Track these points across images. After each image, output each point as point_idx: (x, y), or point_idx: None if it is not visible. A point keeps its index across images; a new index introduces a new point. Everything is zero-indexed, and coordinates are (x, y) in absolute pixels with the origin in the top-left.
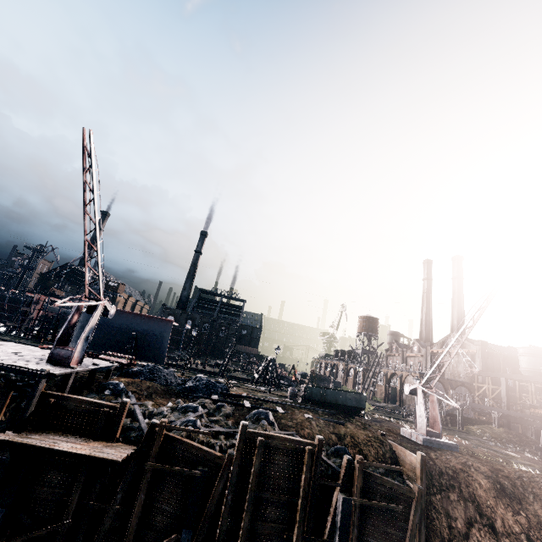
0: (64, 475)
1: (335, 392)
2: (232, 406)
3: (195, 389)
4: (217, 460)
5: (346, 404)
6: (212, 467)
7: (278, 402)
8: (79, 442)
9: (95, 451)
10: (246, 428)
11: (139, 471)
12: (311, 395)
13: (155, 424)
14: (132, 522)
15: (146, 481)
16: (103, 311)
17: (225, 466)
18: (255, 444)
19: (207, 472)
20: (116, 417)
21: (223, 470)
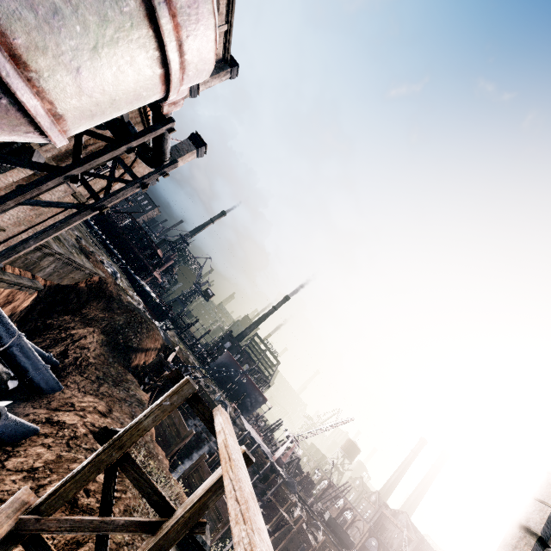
0: (268, 514)
1: (342, 530)
2: (304, 508)
3: (290, 484)
4: (311, 545)
5: (344, 540)
6: (308, 546)
7: (318, 517)
8: (283, 510)
9: (289, 520)
10: (326, 541)
11: (287, 530)
12: (329, 521)
13: (303, 519)
14: (281, 548)
15: (291, 537)
16: (291, 440)
17: (313, 550)
18: (324, 548)
19: (307, 547)
20: (291, 506)
21: (311, 550)
